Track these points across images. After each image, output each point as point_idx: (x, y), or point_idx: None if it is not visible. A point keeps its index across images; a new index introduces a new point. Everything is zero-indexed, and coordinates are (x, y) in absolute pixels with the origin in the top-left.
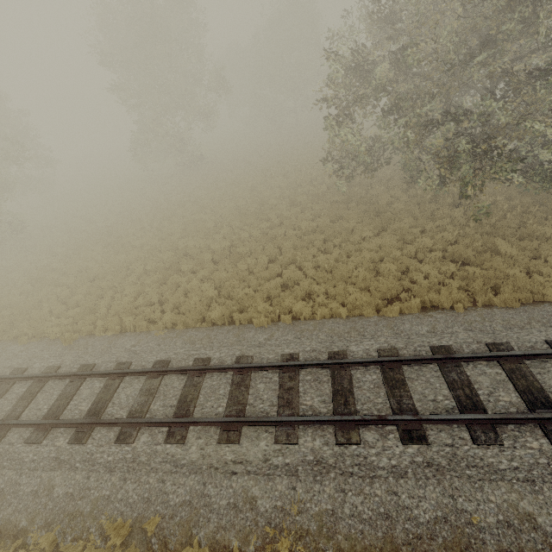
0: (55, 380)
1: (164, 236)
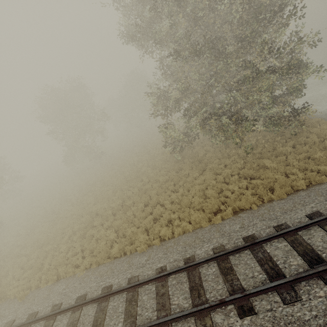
0: None
1: (84, 206)
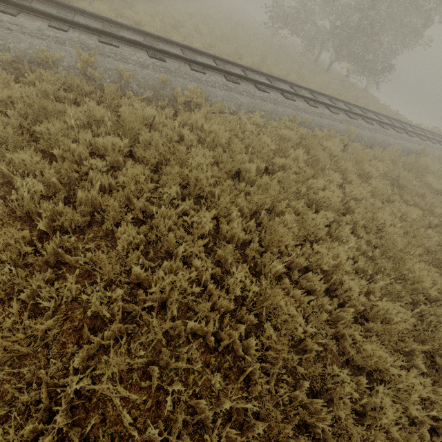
0: (165, 45)
1: None
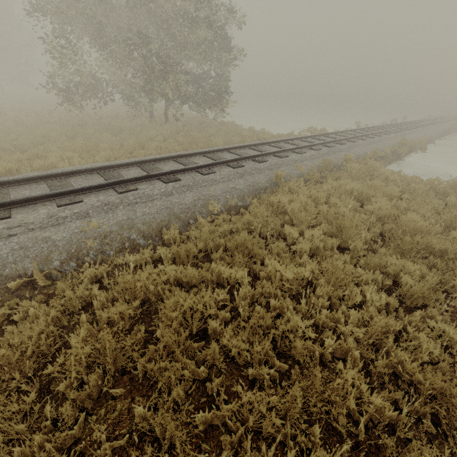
0: None
1: None
